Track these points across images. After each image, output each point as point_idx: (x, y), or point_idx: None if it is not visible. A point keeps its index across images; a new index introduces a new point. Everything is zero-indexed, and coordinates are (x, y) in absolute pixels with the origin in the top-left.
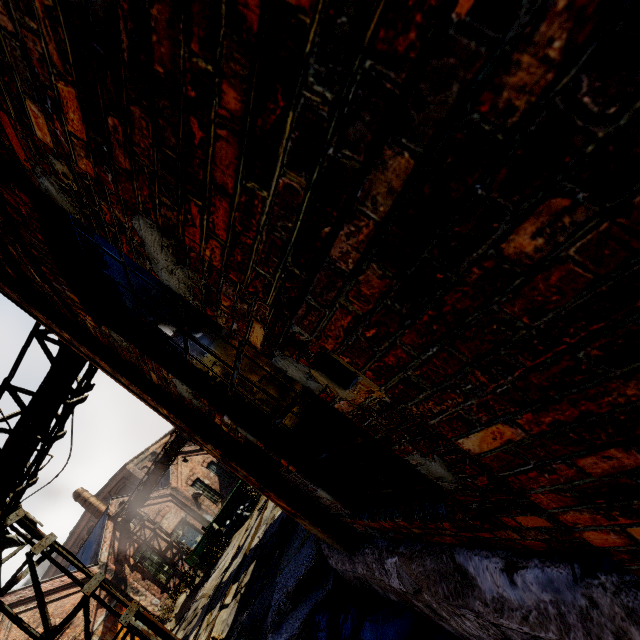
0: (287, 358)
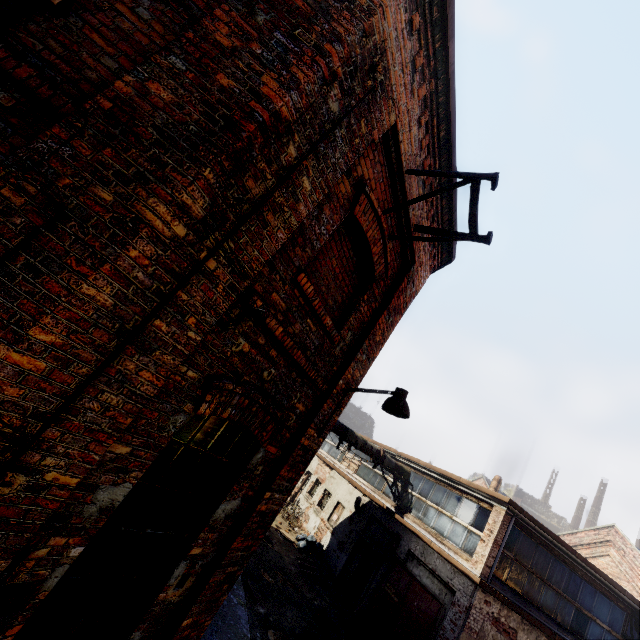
0: (186, 565)
